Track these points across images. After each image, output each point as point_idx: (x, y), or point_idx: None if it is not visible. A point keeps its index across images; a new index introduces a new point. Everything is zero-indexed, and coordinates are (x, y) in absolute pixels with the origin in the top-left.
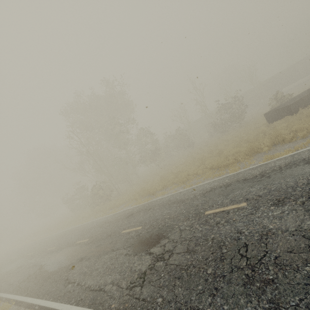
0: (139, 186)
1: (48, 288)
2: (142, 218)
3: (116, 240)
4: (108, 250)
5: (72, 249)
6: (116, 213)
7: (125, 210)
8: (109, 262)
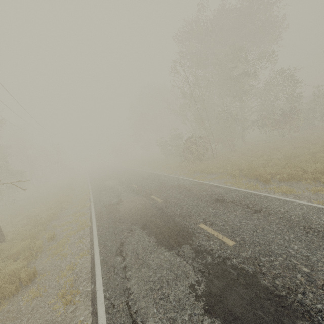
0: (244, 157)
1: (108, 237)
2: (238, 222)
3: (187, 233)
4: (172, 243)
5: (145, 202)
6: (201, 183)
7: (214, 186)
8: (165, 272)
